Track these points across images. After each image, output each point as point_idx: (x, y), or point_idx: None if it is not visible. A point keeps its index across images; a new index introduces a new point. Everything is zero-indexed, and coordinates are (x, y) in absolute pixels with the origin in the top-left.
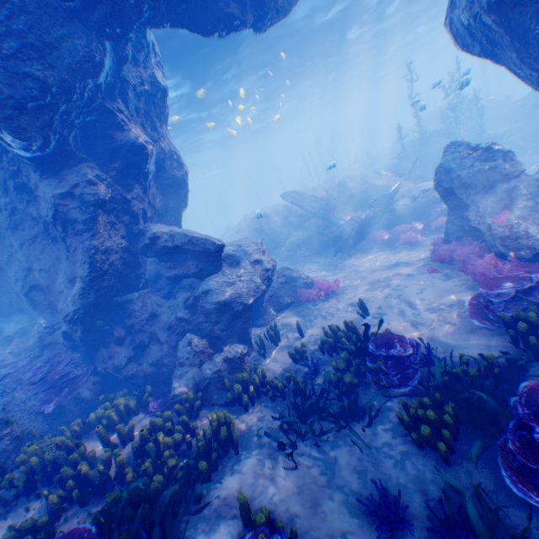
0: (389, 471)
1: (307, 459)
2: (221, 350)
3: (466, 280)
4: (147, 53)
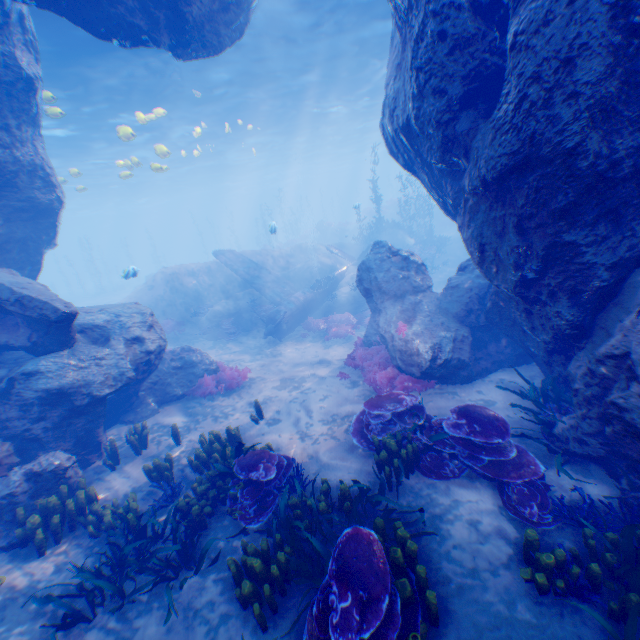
0: None
1: (98, 636)
2: (30, 464)
3: (368, 390)
4: (5, 24)
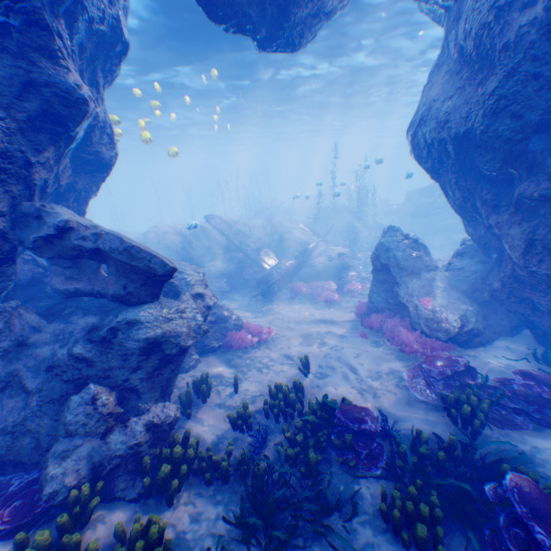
0: None
1: None
2: (144, 414)
3: (394, 350)
4: None
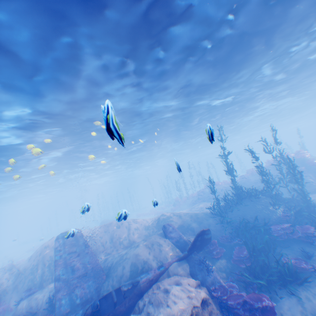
0: None
1: None
2: None
3: None
4: None
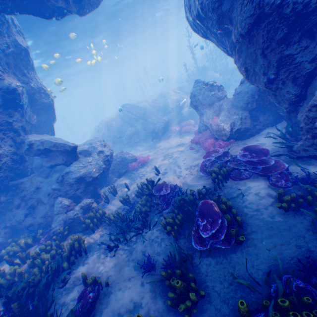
0: (155, 247)
1: (121, 250)
2: (79, 204)
3: (204, 152)
4: (9, 27)
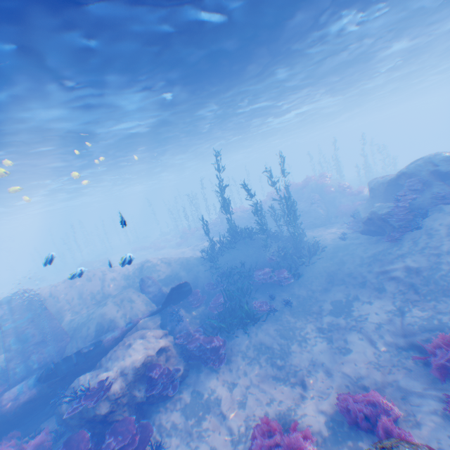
0: None
1: None
2: None
3: None
4: None
